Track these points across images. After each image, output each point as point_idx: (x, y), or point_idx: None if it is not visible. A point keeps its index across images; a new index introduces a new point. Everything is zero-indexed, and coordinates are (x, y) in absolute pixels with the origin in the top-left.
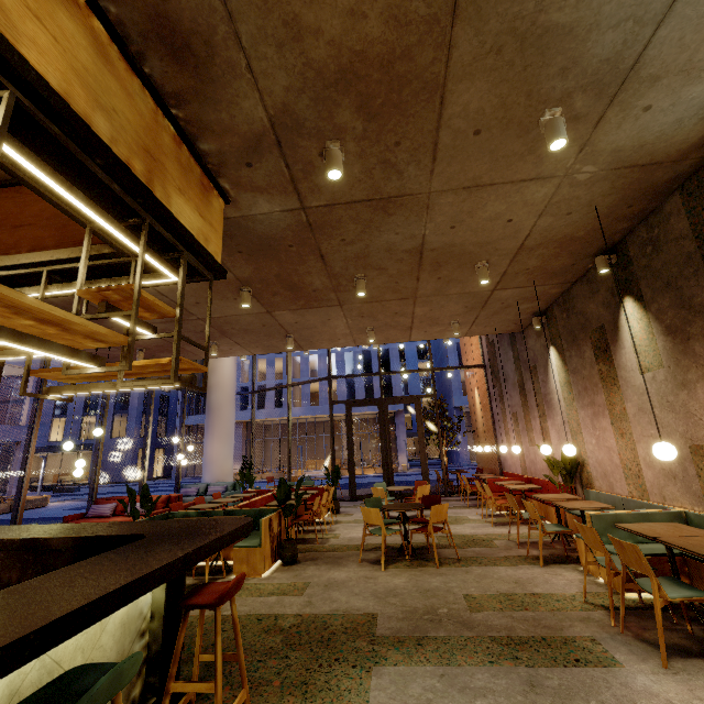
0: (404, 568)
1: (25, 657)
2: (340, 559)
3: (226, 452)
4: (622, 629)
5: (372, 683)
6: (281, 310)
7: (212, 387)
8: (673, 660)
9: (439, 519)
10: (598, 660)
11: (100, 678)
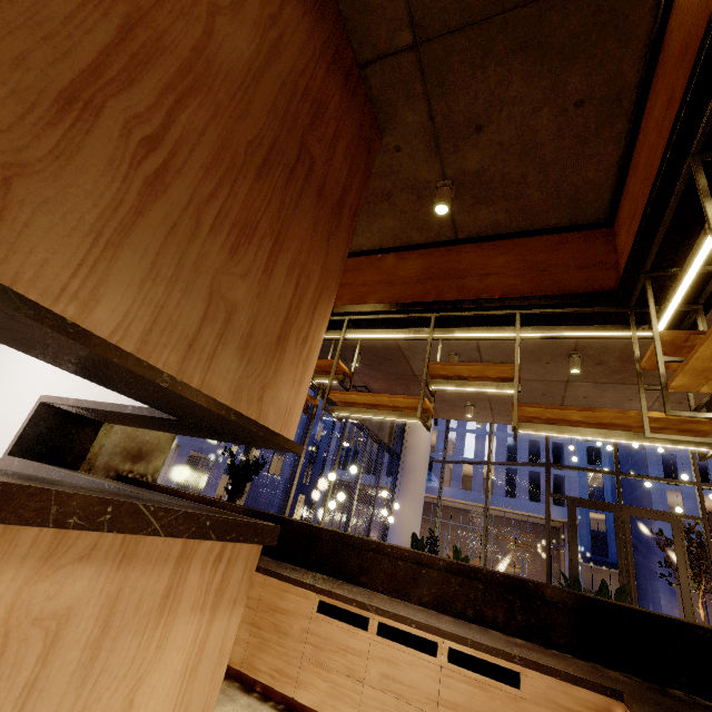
0: None
1: None
2: None
3: (415, 519)
4: None
5: None
6: (583, 381)
7: (409, 447)
8: None
9: None
10: None
11: None
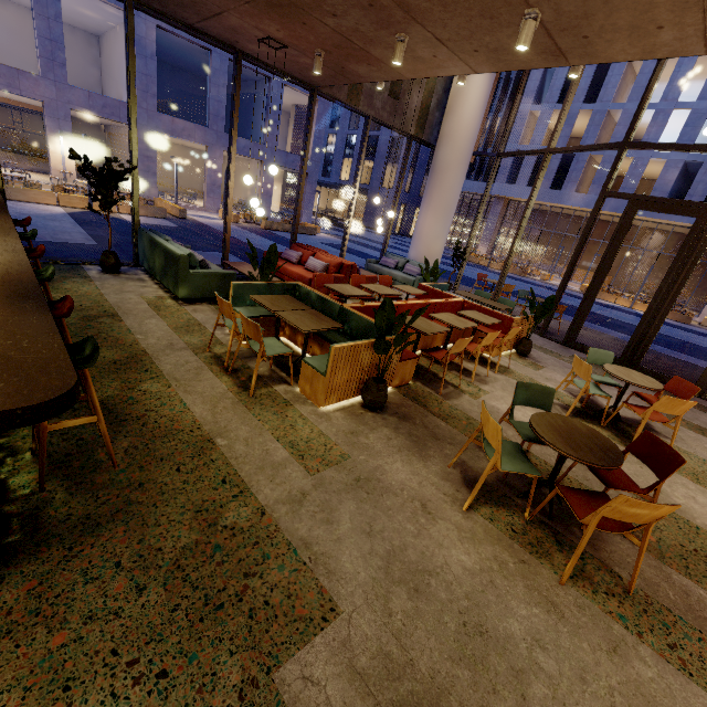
0: (501, 530)
1: None
2: (433, 440)
3: (437, 230)
4: None
5: None
6: None
7: (443, 138)
8: None
9: (627, 519)
10: None
11: None
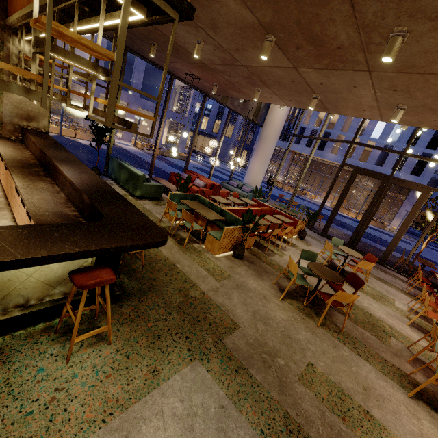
0: (295, 308)
1: None
2: (265, 273)
3: (260, 169)
4: None
5: (183, 370)
6: (305, 67)
7: (267, 123)
8: None
9: (341, 301)
10: None
11: None
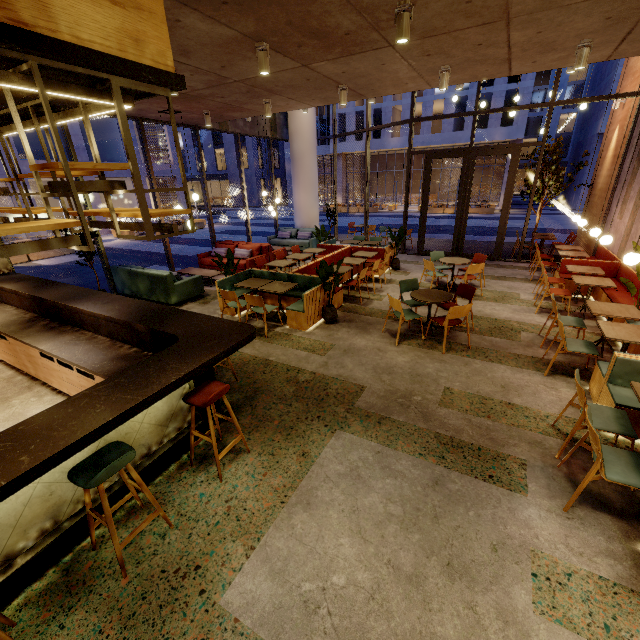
0: (414, 347)
1: (57, 463)
2: (369, 325)
3: (311, 201)
4: (558, 465)
5: (330, 442)
6: (317, 62)
7: (293, 135)
8: (581, 507)
9: (457, 317)
10: (509, 483)
11: (117, 457)
